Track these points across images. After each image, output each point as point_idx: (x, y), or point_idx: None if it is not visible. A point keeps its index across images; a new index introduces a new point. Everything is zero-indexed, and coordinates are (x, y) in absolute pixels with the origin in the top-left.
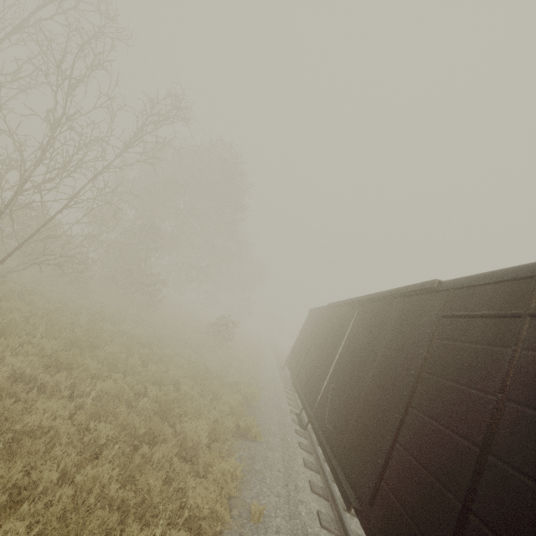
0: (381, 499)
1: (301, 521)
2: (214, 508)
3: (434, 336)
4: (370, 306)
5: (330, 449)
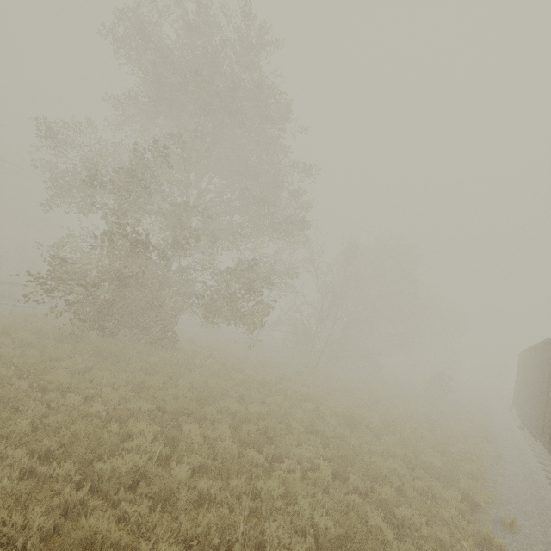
0: (544, 431)
1: (528, 466)
2: (475, 453)
3: (550, 364)
4: (539, 351)
5: (533, 430)
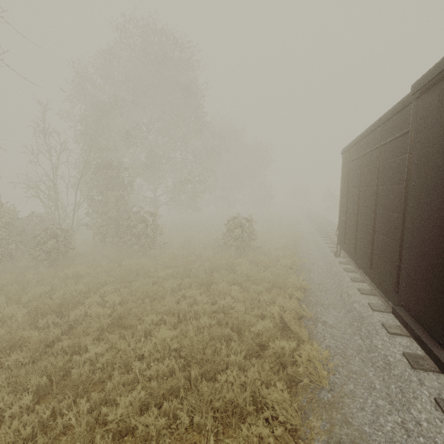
0: None
1: None
2: None
3: None
4: None
5: None
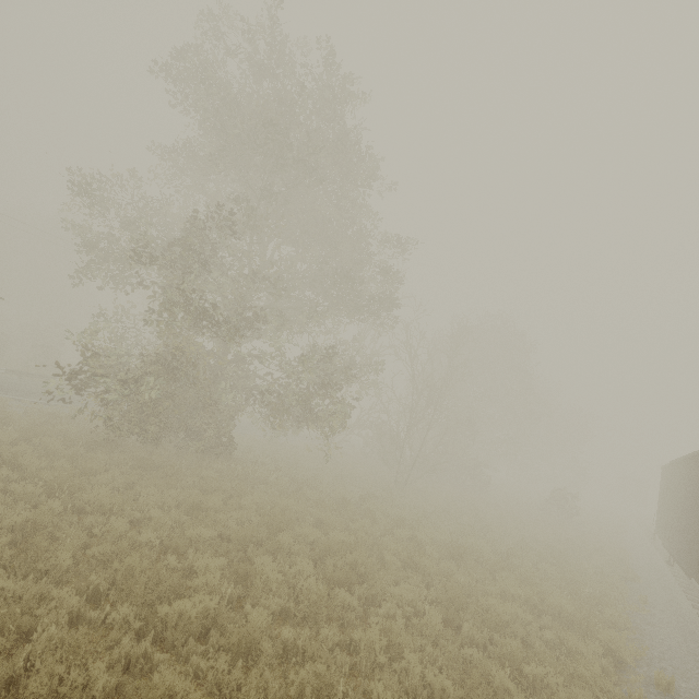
0: None
1: (681, 612)
2: (614, 595)
3: None
4: (690, 464)
5: (686, 566)
